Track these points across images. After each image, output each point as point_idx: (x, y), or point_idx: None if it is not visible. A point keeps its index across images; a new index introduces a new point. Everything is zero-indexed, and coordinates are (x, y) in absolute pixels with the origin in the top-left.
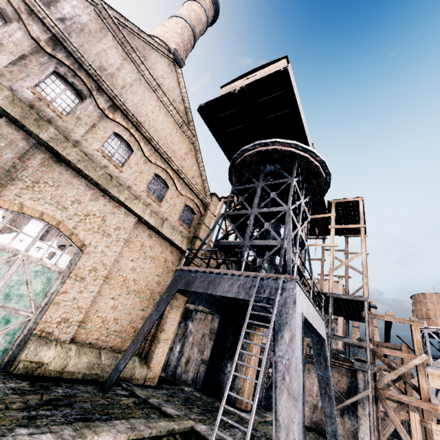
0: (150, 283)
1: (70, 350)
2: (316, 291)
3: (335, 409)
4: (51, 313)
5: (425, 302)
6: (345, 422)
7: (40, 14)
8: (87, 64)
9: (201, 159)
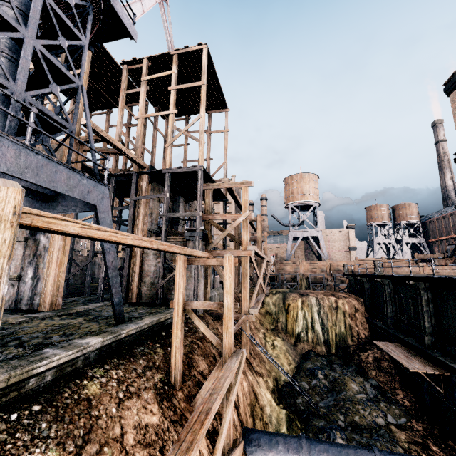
0: None
1: None
2: (152, 170)
3: (110, 277)
4: None
5: (292, 182)
6: None
7: None
8: None
9: None
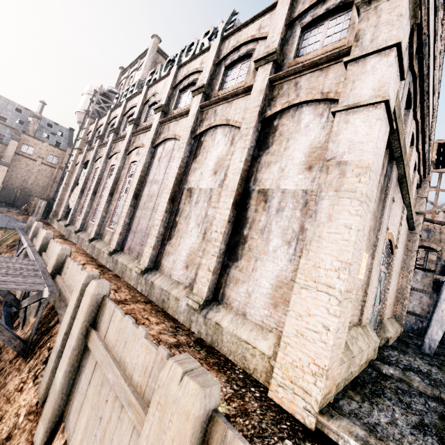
0: (399, 263)
1: (390, 325)
2: None
3: None
4: (385, 304)
5: None
6: None
7: (424, 22)
8: (427, 64)
9: (434, 126)
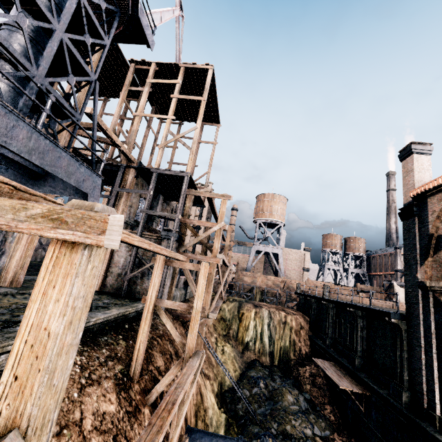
0: None
1: None
2: (141, 167)
3: None
4: None
5: (263, 200)
6: (144, 283)
7: None
8: None
9: None
